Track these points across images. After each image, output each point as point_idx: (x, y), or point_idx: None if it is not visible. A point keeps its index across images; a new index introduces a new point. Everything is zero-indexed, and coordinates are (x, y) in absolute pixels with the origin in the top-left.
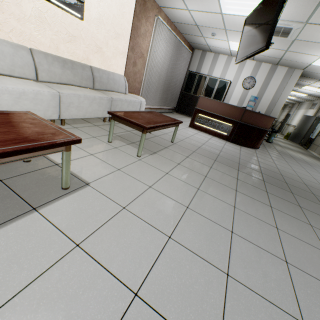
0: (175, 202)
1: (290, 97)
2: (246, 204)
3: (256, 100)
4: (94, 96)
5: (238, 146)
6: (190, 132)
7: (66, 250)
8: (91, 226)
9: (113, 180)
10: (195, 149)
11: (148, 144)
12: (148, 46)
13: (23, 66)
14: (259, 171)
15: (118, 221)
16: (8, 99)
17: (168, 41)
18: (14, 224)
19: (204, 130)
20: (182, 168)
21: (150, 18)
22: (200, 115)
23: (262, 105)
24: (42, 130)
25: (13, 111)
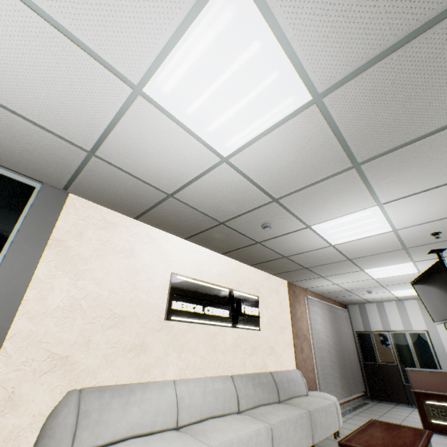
0: None
1: None
2: None
3: None
4: (295, 416)
5: None
6: (440, 445)
7: None
8: None
9: None
10: None
11: None
12: (307, 325)
13: (230, 398)
14: None
15: None
16: None
17: (322, 311)
18: None
19: None
20: None
21: (301, 300)
22: (430, 402)
23: None
24: None
25: None
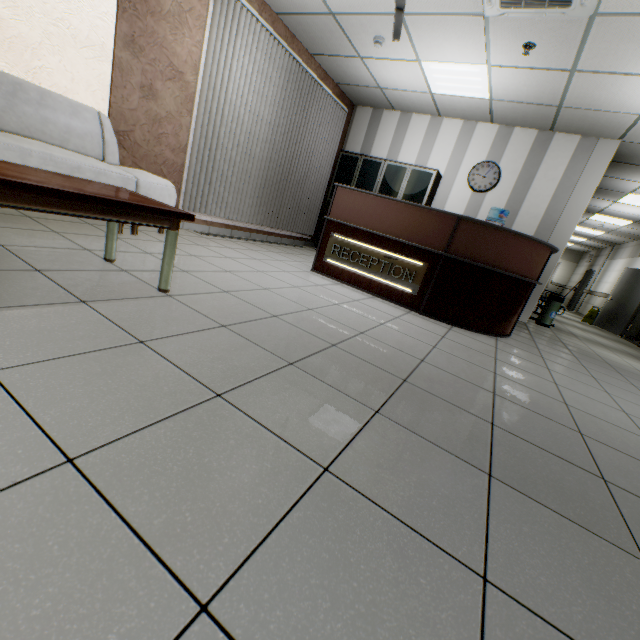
0: None
1: (591, 230)
2: None
3: (504, 218)
4: None
5: (443, 326)
6: (298, 280)
7: None
8: None
9: None
10: (242, 320)
11: None
12: (199, 56)
13: None
14: (486, 414)
15: None
16: None
17: (264, 57)
18: None
19: (351, 280)
20: None
21: None
22: (340, 237)
23: (519, 229)
24: None
25: None
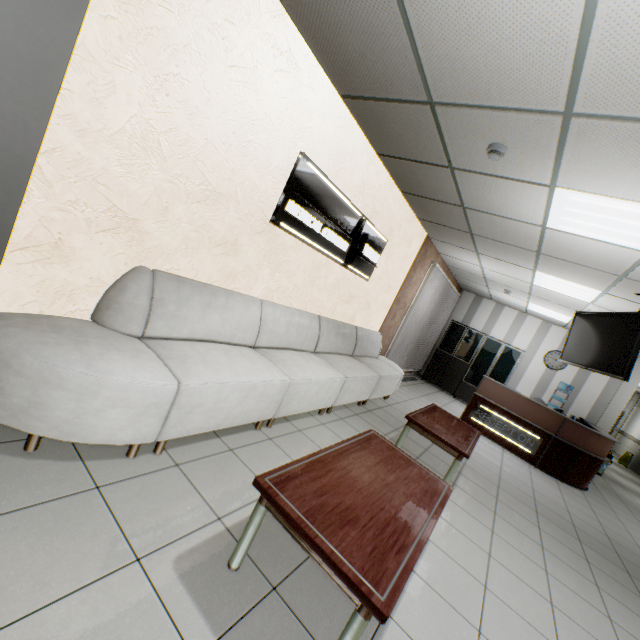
0: (532, 590)
1: None
2: (623, 617)
3: (569, 391)
4: (367, 376)
5: (553, 479)
6: None
7: (474, 635)
8: (473, 607)
9: (445, 534)
10: (497, 481)
11: (435, 462)
12: (414, 294)
13: (311, 338)
14: (612, 548)
15: (492, 606)
16: (314, 390)
17: (438, 287)
18: (410, 585)
19: (487, 434)
20: (503, 522)
21: (426, 265)
22: (482, 406)
23: (581, 401)
24: (419, 472)
25: (367, 431)
